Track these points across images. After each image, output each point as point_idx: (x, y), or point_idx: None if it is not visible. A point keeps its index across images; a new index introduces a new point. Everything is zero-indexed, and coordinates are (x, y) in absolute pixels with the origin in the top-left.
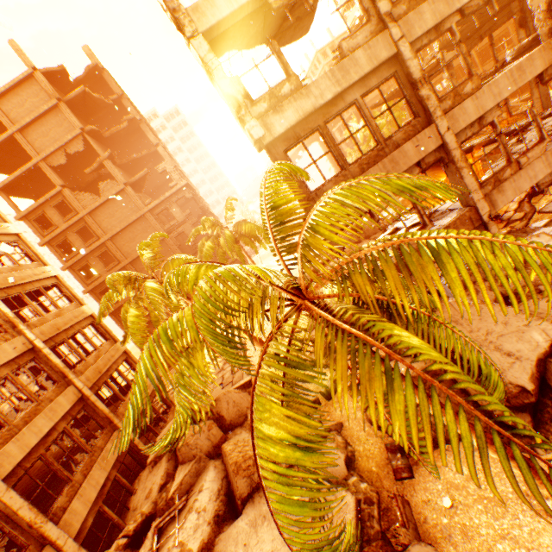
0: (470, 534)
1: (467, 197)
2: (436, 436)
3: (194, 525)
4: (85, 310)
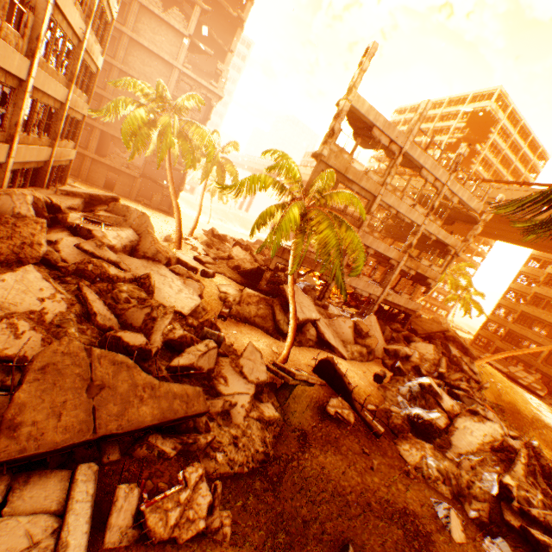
0: (238, 340)
1: None
2: (327, 242)
3: (114, 236)
4: (101, 62)
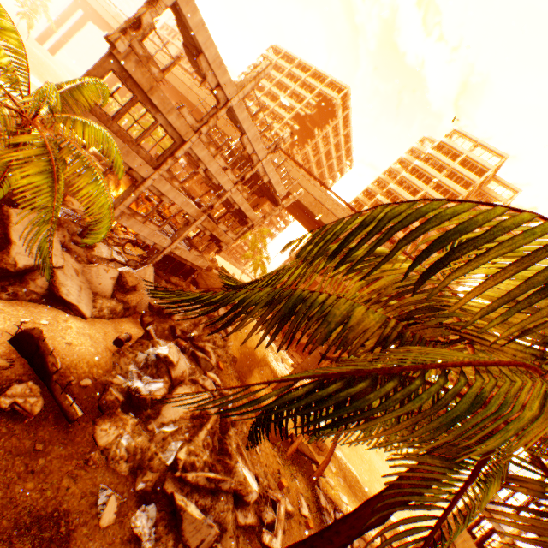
0: None
1: (121, 203)
2: (34, 195)
3: None
4: None
